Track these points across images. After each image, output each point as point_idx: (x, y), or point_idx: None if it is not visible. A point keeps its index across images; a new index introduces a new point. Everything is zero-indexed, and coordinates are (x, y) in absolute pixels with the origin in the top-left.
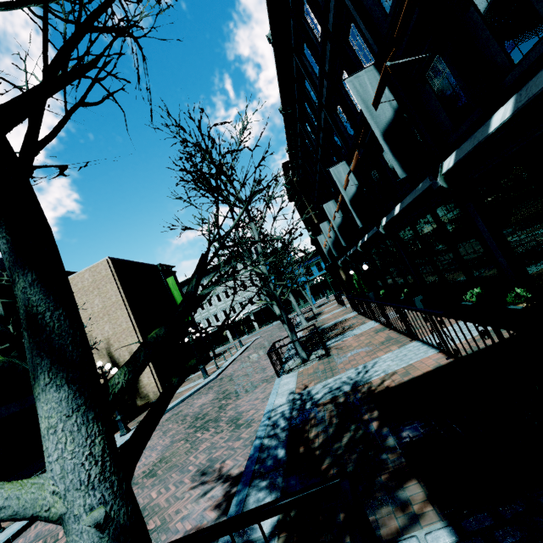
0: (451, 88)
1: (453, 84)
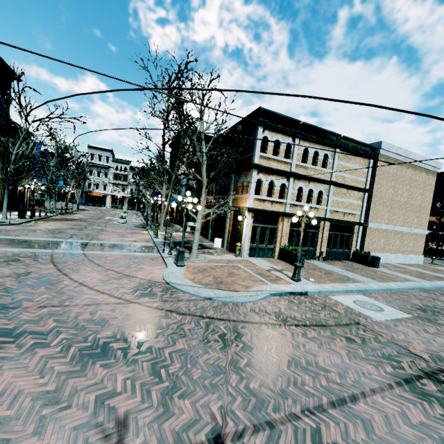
0: (436, 225)
1: (436, 225)
